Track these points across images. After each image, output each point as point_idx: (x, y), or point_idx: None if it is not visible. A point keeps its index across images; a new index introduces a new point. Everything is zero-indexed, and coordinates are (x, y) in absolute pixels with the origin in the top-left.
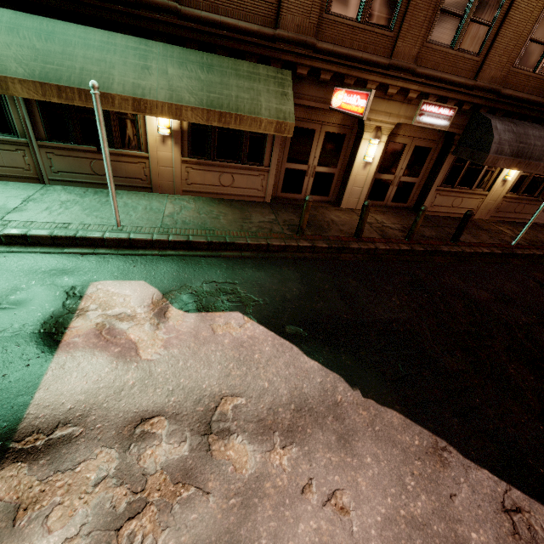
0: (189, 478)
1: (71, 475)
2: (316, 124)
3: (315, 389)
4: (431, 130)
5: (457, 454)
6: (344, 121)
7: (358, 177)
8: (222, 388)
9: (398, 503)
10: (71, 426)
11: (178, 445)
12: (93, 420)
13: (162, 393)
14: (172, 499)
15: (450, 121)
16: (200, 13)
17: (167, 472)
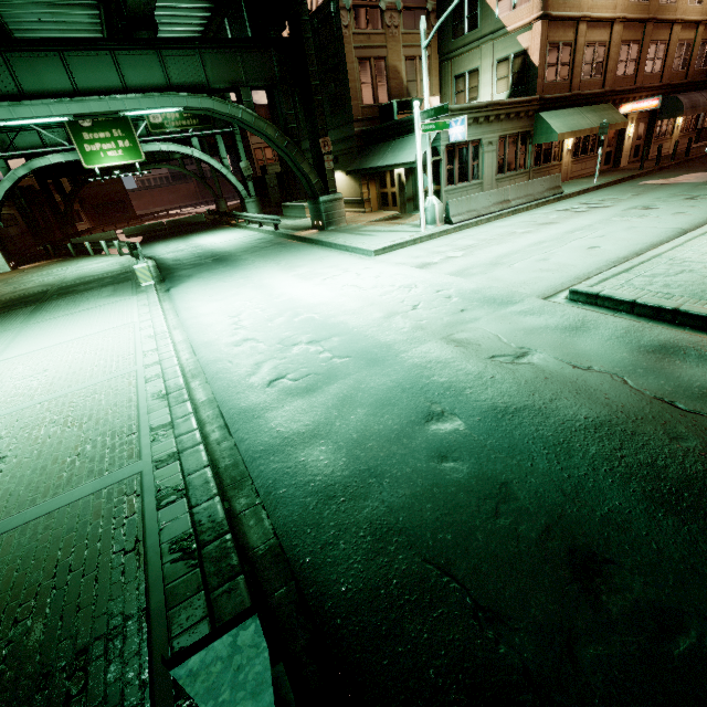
0: None
1: None
2: None
3: None
4: (644, 113)
5: None
6: None
7: (625, 147)
8: None
9: None
10: None
11: None
12: None
13: None
14: None
15: None
16: (586, 92)
17: None
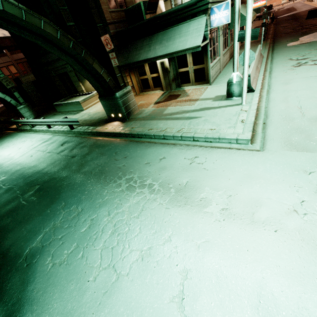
0: None
1: None
2: None
3: None
4: None
5: None
6: None
7: None
8: None
9: None
10: None
11: None
12: None
13: None
14: None
15: None
16: None
17: None
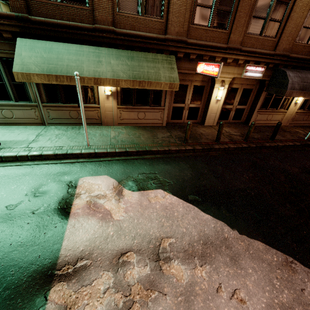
0: (153, 286)
1: (90, 288)
2: (188, 82)
3: (212, 231)
4: (252, 79)
5: (300, 265)
6: (203, 78)
7: (213, 108)
8: (160, 234)
9: (272, 296)
10: (85, 260)
11: (143, 268)
12: (96, 256)
13: (129, 238)
14: (146, 299)
15: (263, 74)
16: (126, 31)
17: (140, 283)
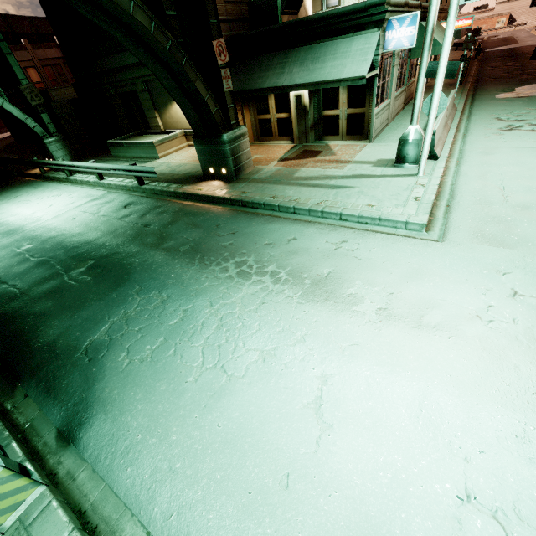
0: None
1: None
2: None
3: None
4: None
5: None
6: None
7: None
8: None
9: None
10: None
11: None
12: None
13: None
14: None
15: None
16: None
17: None
